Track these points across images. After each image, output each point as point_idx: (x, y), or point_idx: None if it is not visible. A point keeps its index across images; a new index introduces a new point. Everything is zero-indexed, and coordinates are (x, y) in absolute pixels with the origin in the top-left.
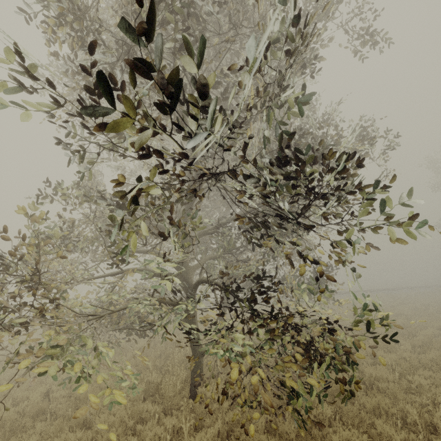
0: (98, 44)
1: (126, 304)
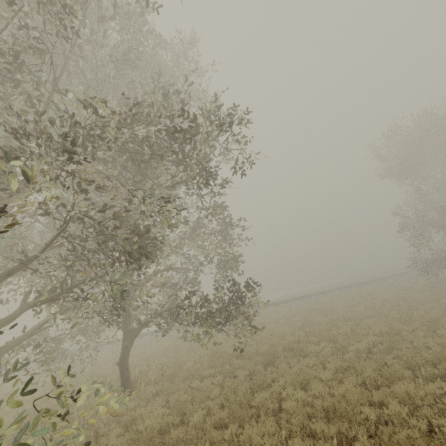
0: None
1: None
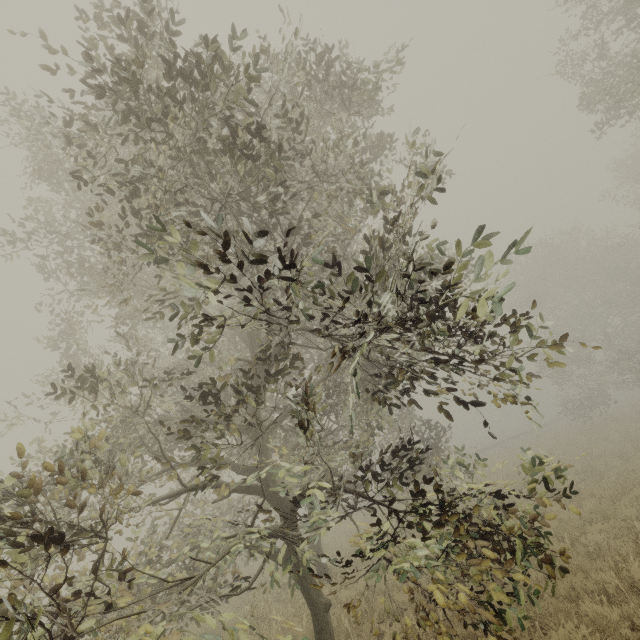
0: (180, 203)
1: (224, 549)
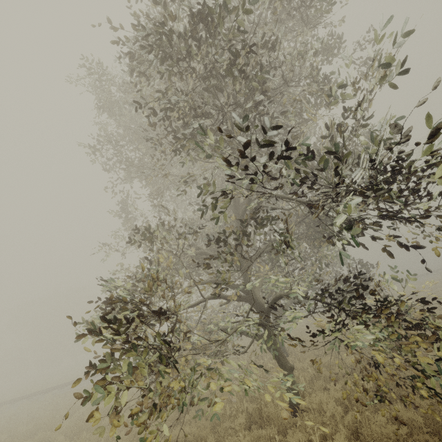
0: (198, 116)
1: (233, 328)
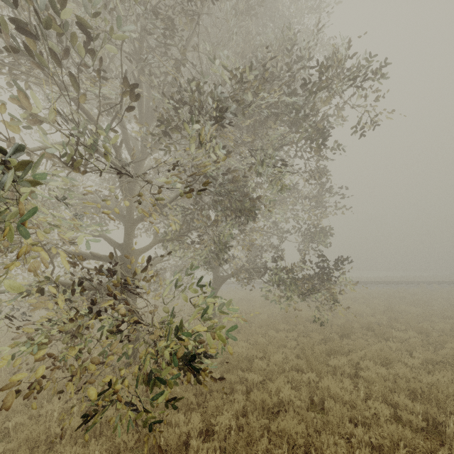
0: None
1: None
